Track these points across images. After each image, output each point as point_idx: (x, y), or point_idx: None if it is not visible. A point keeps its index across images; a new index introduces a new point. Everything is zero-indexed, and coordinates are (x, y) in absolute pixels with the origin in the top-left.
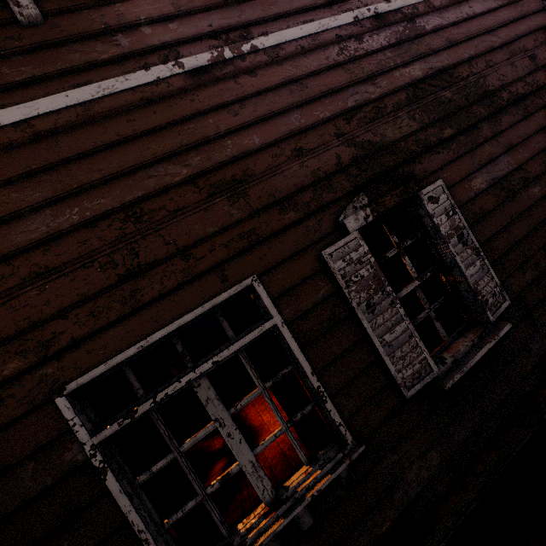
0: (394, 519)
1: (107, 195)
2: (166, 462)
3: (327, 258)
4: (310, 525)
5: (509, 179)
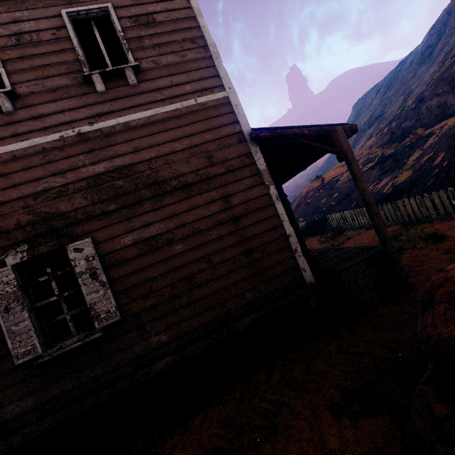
0: None
1: None
2: None
3: None
4: None
5: (157, 238)
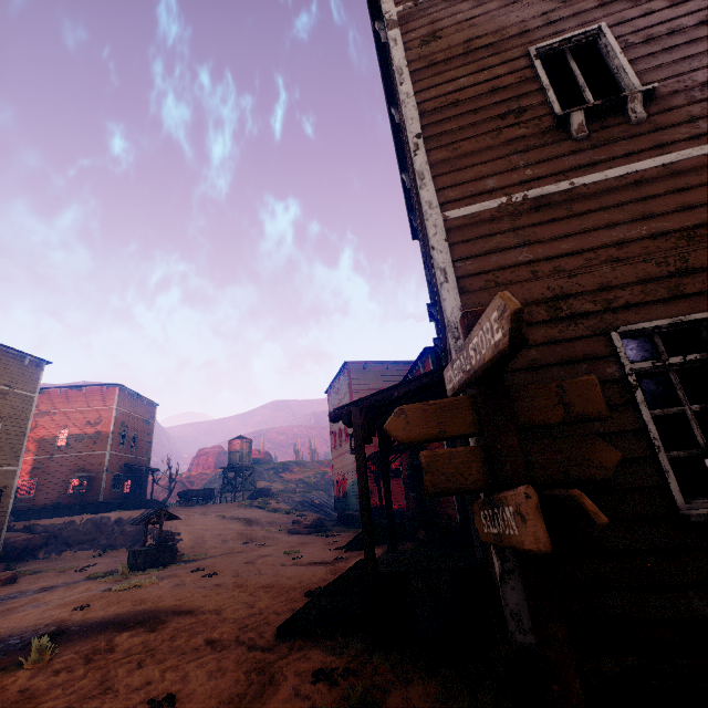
0: None
1: (668, 221)
2: (676, 411)
3: None
4: None
5: None
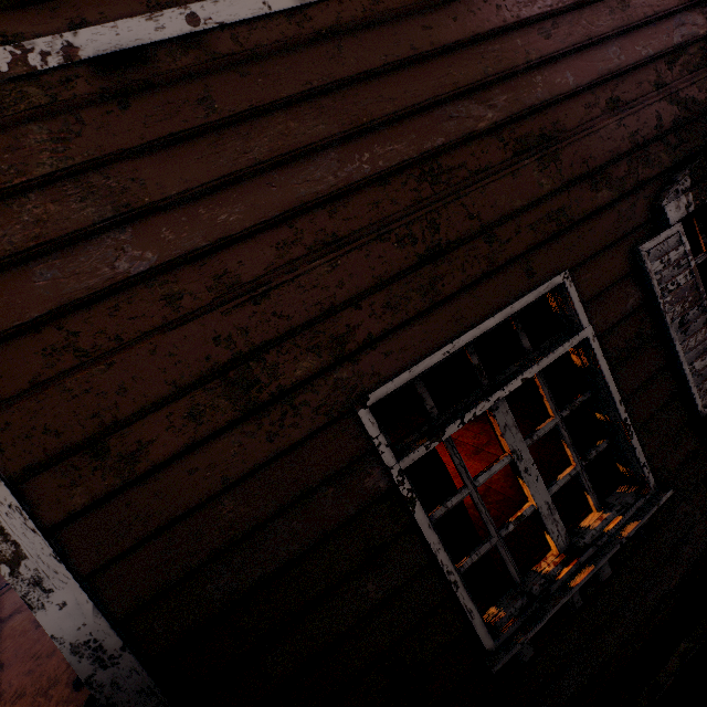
0: (682, 575)
1: (400, 139)
2: (461, 498)
3: (644, 257)
4: (608, 575)
5: None
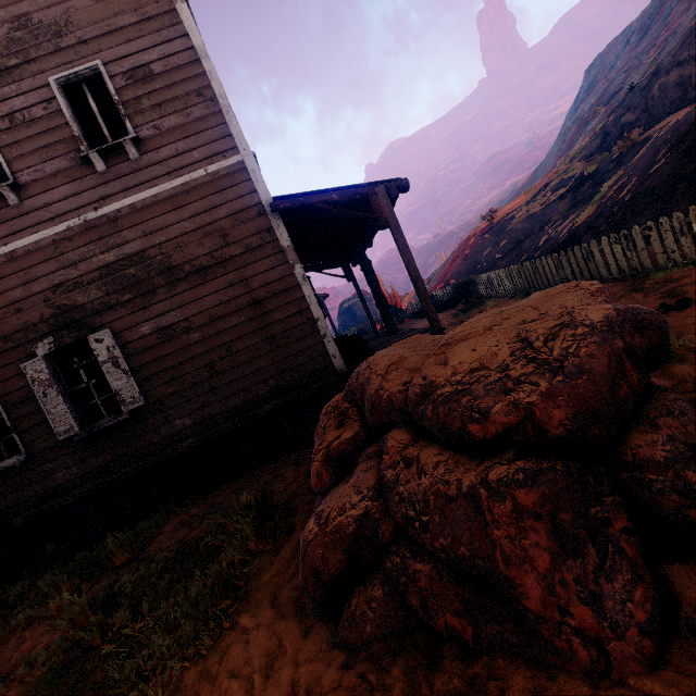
0: (45, 490)
1: None
2: None
3: (23, 368)
4: None
5: (175, 327)
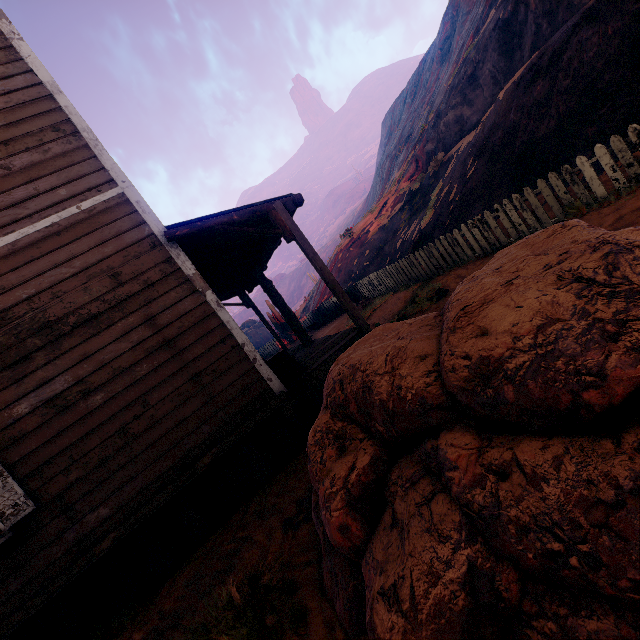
0: None
1: None
2: None
3: None
4: None
5: (66, 395)
